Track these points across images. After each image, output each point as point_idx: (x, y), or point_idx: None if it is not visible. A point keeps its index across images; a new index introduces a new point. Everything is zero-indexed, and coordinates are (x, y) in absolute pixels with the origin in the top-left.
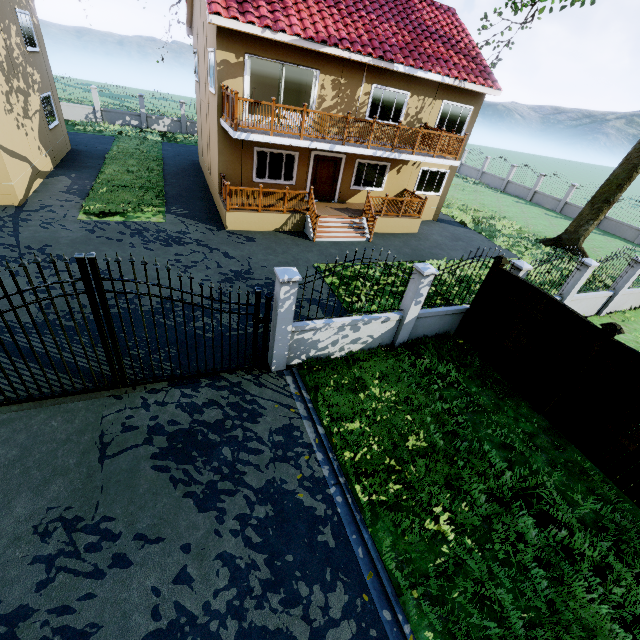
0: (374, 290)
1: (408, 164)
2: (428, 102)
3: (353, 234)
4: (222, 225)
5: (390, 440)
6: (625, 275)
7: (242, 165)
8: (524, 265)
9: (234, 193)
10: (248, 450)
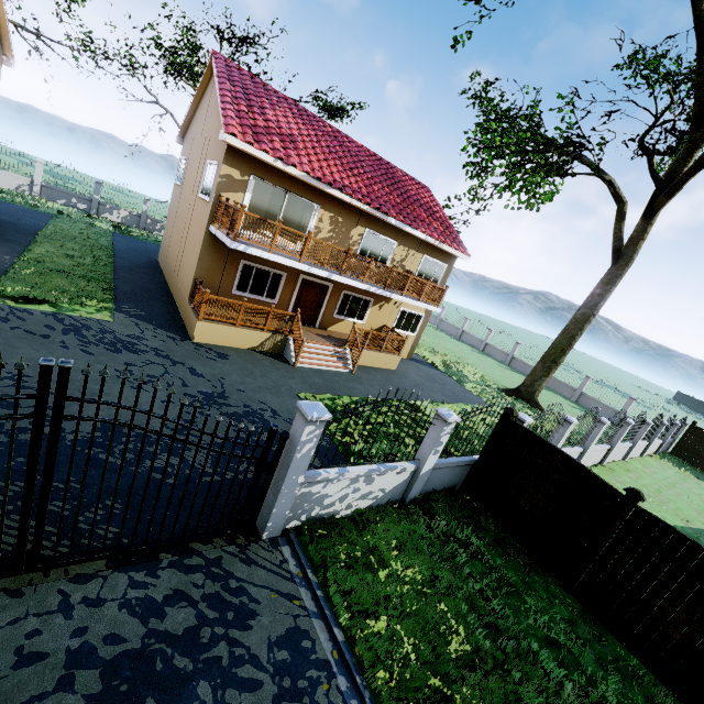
0: (368, 430)
1: (390, 303)
2: (411, 253)
3: (336, 363)
4: (187, 335)
5: (430, 645)
6: (591, 433)
7: (223, 274)
8: (526, 418)
9: (207, 301)
10: (239, 683)
